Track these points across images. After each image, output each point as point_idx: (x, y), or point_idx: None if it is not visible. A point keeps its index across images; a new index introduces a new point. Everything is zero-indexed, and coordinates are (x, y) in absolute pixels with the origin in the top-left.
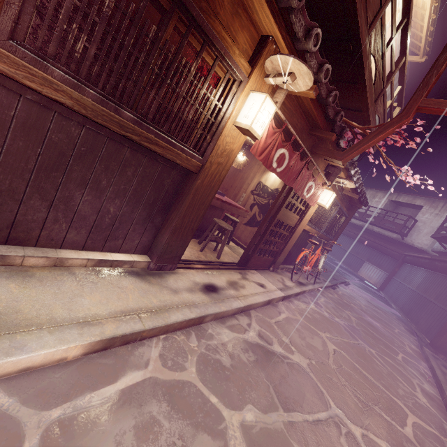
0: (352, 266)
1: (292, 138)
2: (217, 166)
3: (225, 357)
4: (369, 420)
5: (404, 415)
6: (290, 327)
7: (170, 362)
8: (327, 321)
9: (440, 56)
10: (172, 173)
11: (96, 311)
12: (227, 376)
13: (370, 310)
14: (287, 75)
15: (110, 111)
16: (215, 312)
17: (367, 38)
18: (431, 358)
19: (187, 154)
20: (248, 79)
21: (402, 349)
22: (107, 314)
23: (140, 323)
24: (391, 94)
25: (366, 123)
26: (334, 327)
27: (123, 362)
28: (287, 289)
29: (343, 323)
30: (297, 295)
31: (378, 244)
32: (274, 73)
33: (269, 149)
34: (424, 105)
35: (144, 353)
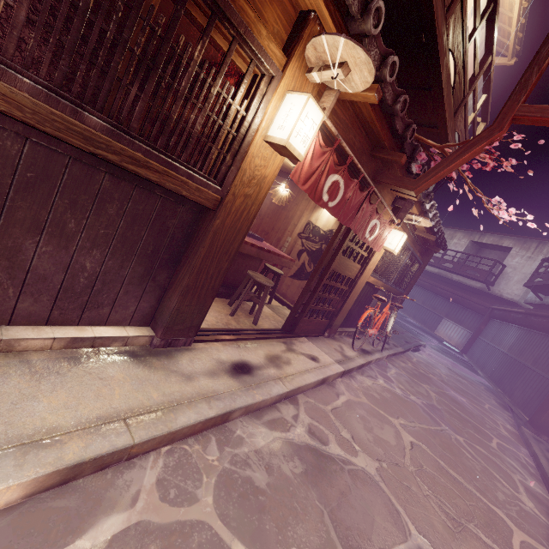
0: (427, 324)
1: (349, 160)
2: (244, 200)
3: (260, 473)
4: (464, 548)
5: (507, 532)
6: (352, 415)
7: (172, 492)
8: (400, 401)
9: (542, 47)
10: (178, 210)
11: (56, 421)
12: (261, 504)
13: (453, 381)
14: (337, 67)
15: (64, 114)
16: (246, 404)
17: (444, 26)
18: (533, 442)
19: (197, 181)
20: (282, 75)
21: (496, 432)
22: (73, 425)
23: (126, 434)
24: (474, 105)
25: (443, 143)
26: (409, 410)
27: (96, 501)
28: (347, 361)
29: (420, 401)
30: (361, 367)
31: (458, 296)
32: (319, 66)
33: (316, 175)
34: (523, 113)
35: (133, 480)
